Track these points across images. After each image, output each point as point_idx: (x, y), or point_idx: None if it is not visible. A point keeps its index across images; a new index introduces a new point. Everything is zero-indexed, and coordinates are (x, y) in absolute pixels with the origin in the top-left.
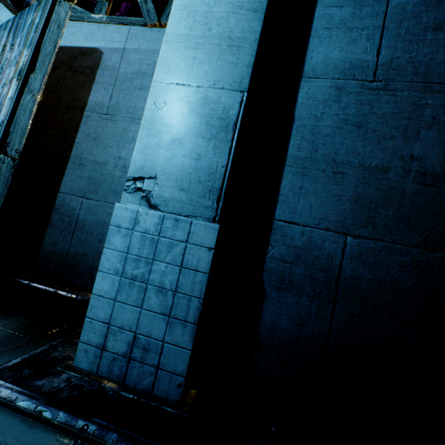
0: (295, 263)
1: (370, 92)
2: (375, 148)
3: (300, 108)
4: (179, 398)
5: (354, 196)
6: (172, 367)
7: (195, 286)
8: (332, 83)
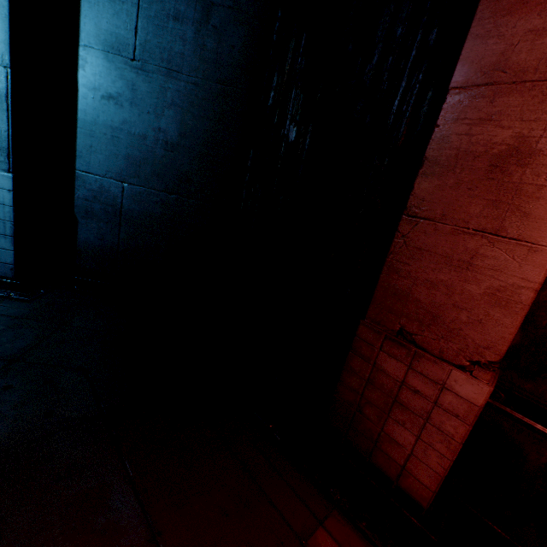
0: (94, 201)
1: (132, 70)
2: (138, 120)
3: (82, 76)
4: (13, 276)
5: (127, 156)
6: (5, 261)
7: (6, 214)
8: (104, 56)
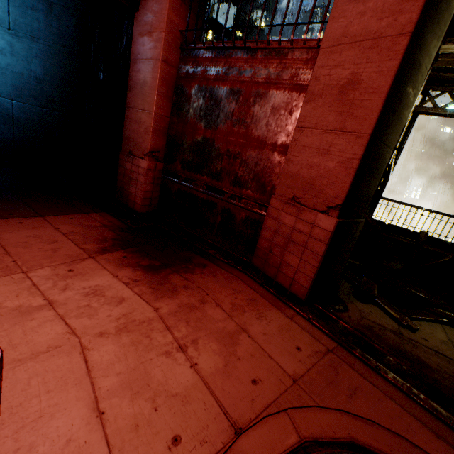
0: None
1: (9, 35)
2: (17, 64)
3: None
4: None
5: (13, 85)
6: None
7: None
8: None
